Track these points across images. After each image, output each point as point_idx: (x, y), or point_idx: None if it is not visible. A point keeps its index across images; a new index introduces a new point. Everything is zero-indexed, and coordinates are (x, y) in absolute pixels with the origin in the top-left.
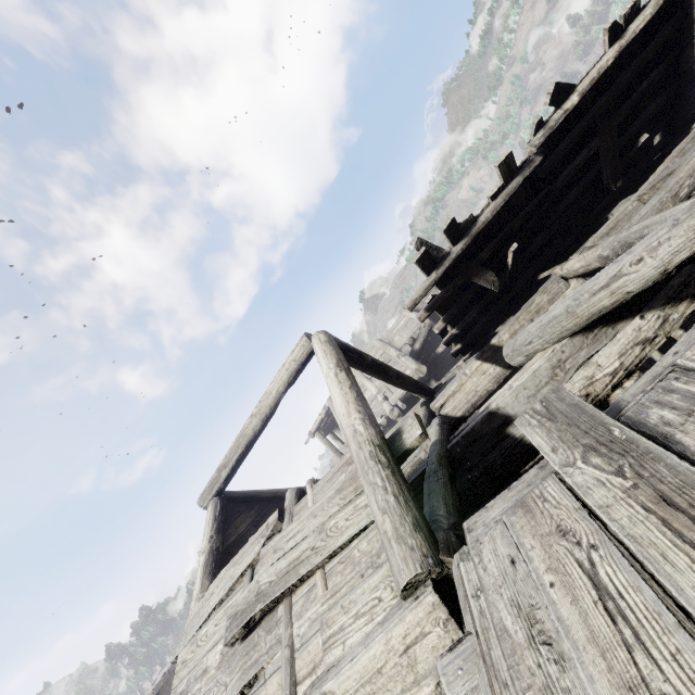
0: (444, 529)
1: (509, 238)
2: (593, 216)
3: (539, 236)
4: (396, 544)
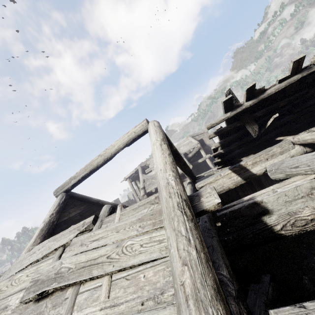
0: (234, 297)
1: (272, 111)
2: (314, 118)
3: (286, 116)
4: (195, 308)
